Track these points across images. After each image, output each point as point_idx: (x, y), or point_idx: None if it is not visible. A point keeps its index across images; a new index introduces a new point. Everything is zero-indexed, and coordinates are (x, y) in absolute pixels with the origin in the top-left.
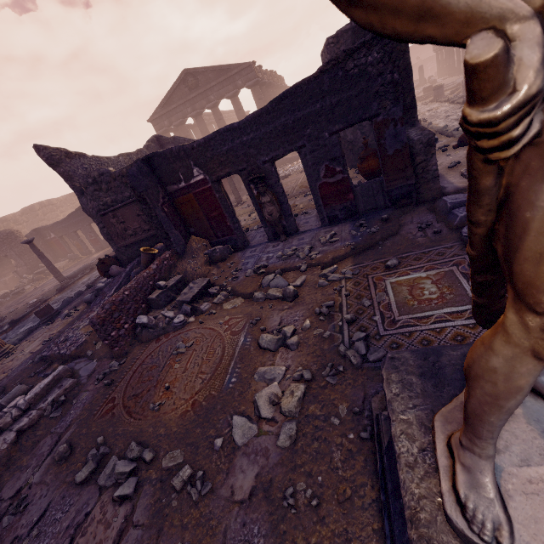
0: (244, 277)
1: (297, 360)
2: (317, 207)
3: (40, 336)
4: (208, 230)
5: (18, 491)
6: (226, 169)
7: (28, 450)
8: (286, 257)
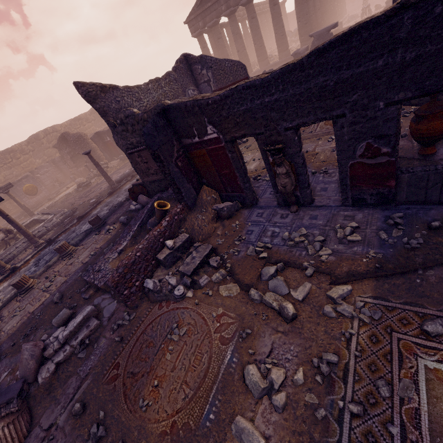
0: (245, 254)
1: (279, 434)
2: (341, 186)
3: (90, 245)
4: (219, 184)
5: (50, 426)
6: (241, 130)
7: (62, 382)
8: (292, 243)
